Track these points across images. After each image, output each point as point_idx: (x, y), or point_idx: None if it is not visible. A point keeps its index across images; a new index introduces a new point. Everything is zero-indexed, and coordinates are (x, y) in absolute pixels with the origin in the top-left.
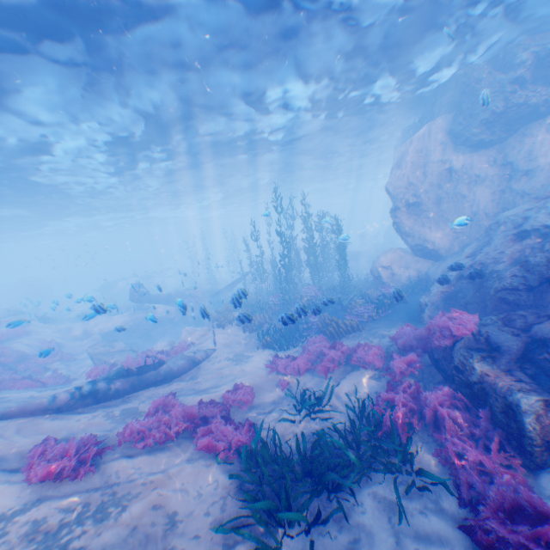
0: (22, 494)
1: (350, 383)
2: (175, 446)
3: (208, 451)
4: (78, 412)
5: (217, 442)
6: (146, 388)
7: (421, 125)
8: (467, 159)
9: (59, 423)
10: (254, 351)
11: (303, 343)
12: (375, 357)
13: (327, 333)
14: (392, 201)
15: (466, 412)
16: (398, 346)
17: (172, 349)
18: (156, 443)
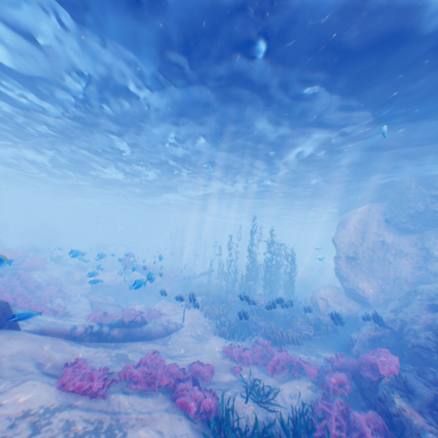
0: (59, 397)
1: (290, 386)
2: (157, 396)
3: (181, 408)
4: (87, 345)
5: (191, 402)
6: (131, 340)
7: (363, 202)
8: (395, 236)
9: (77, 349)
10: (212, 335)
11: (251, 341)
12: (312, 370)
13: (273, 339)
14: (335, 250)
15: (385, 437)
16: (331, 367)
17: (149, 314)
18: (143, 388)
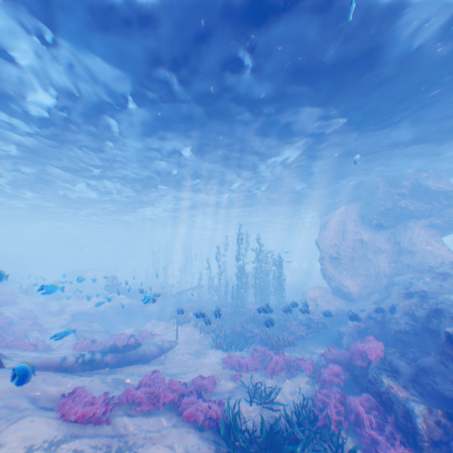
0: (62, 428)
1: (291, 385)
2: (162, 414)
3: (188, 421)
4: (80, 374)
5: (198, 413)
6: (126, 365)
7: (340, 204)
8: (370, 234)
9: (70, 380)
10: (209, 349)
11: (248, 349)
12: (309, 366)
13: (269, 343)
14: (319, 251)
15: (377, 414)
16: (326, 361)
17: (141, 336)
18: (147, 408)
